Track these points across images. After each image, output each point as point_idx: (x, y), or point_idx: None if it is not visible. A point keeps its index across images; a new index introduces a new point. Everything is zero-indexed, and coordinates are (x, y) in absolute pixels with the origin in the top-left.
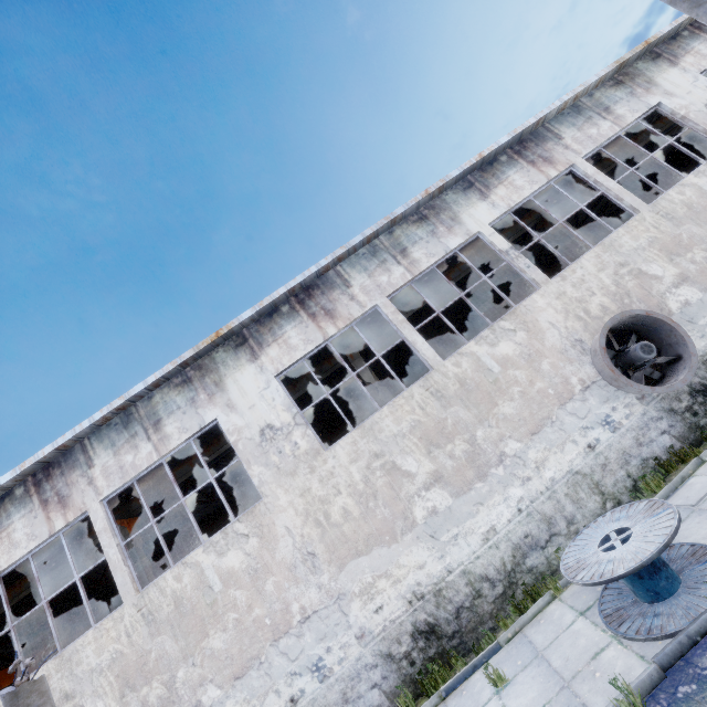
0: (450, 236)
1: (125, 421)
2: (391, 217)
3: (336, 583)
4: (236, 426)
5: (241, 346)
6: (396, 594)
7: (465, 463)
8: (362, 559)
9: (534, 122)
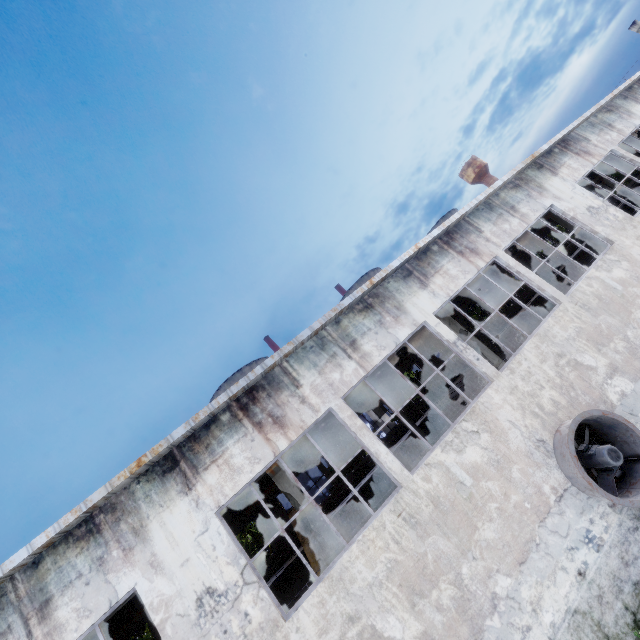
0: (632, 119)
1: (488, 207)
2: (600, 104)
3: None
4: (569, 208)
5: (541, 168)
6: None
7: None
8: None
9: None
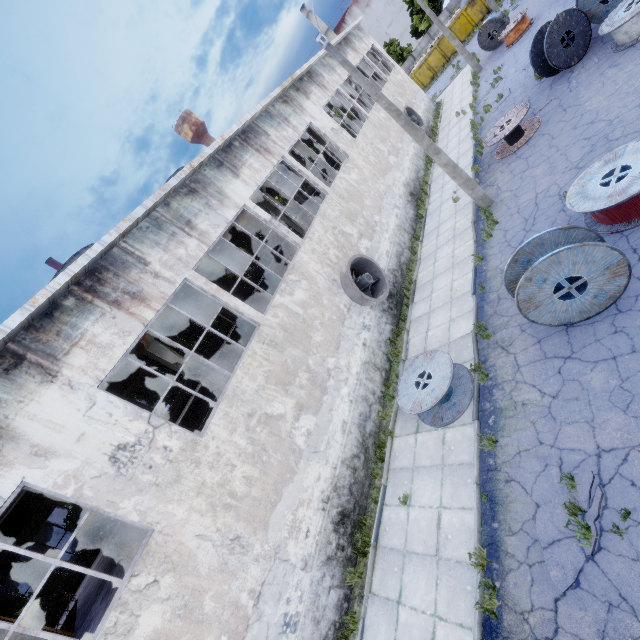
0: (224, 209)
1: None
2: (167, 188)
3: (268, 544)
4: (68, 473)
5: (16, 368)
6: (313, 512)
7: (312, 387)
8: (279, 506)
9: (250, 117)
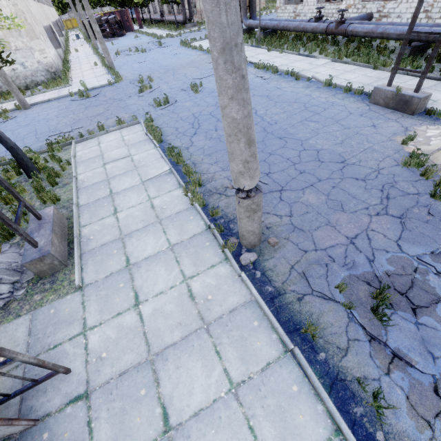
0: None
1: None
2: None
3: None
4: None
5: None
6: None
7: None
8: None
9: None
